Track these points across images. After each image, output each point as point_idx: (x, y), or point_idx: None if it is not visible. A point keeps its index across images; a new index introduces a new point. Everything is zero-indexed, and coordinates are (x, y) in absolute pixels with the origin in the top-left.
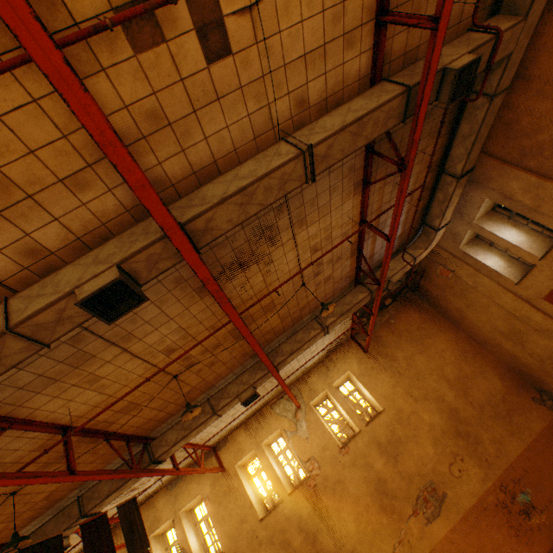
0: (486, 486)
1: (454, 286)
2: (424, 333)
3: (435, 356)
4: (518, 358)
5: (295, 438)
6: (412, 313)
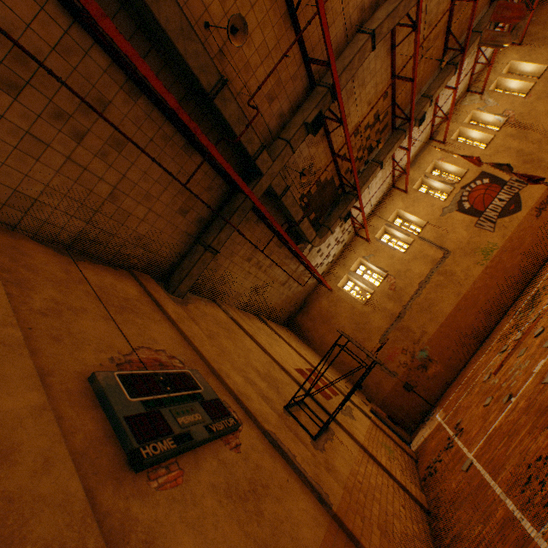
0: None
1: None
2: None
3: None
4: None
5: (487, 109)
6: None
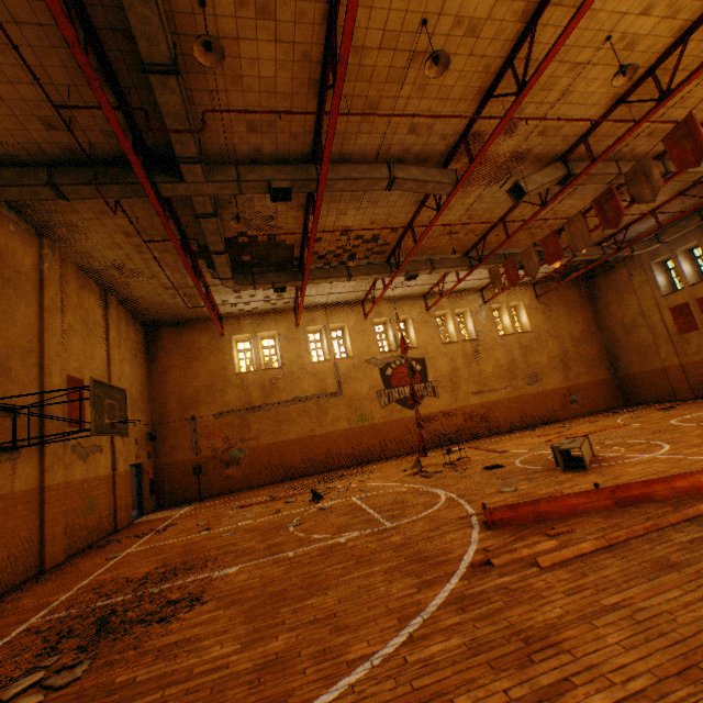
0: (561, 386)
1: (621, 286)
2: (574, 307)
3: (573, 322)
4: (618, 342)
5: (475, 318)
6: (574, 293)
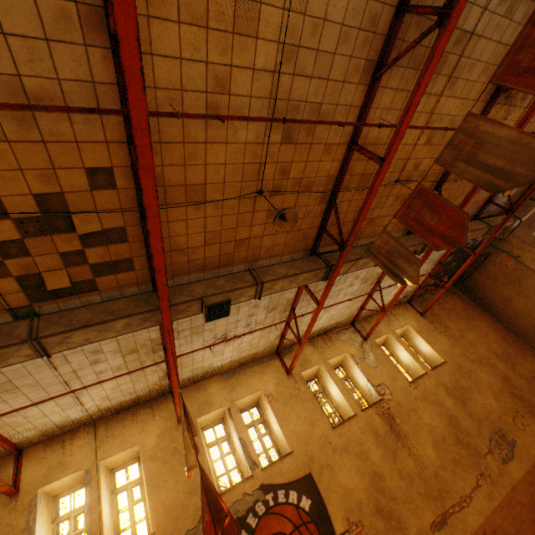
0: None
1: (511, 274)
2: (469, 316)
3: (482, 334)
4: None
5: (363, 364)
6: (456, 300)
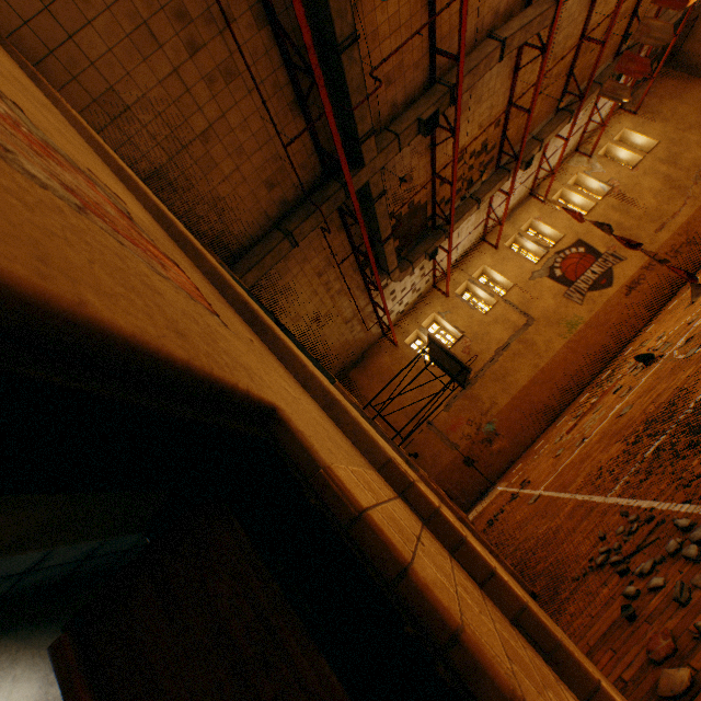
0: None
1: None
2: (681, 92)
3: (693, 103)
4: None
5: (593, 174)
6: (668, 82)
